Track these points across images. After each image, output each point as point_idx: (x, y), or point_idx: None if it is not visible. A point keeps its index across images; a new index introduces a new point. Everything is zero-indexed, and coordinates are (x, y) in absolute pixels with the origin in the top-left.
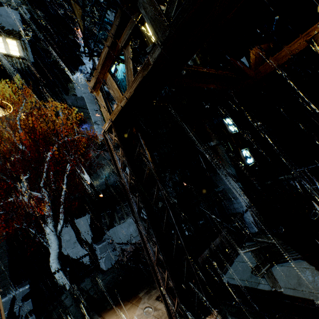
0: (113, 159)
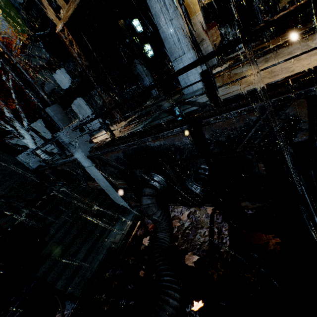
0: (70, 50)
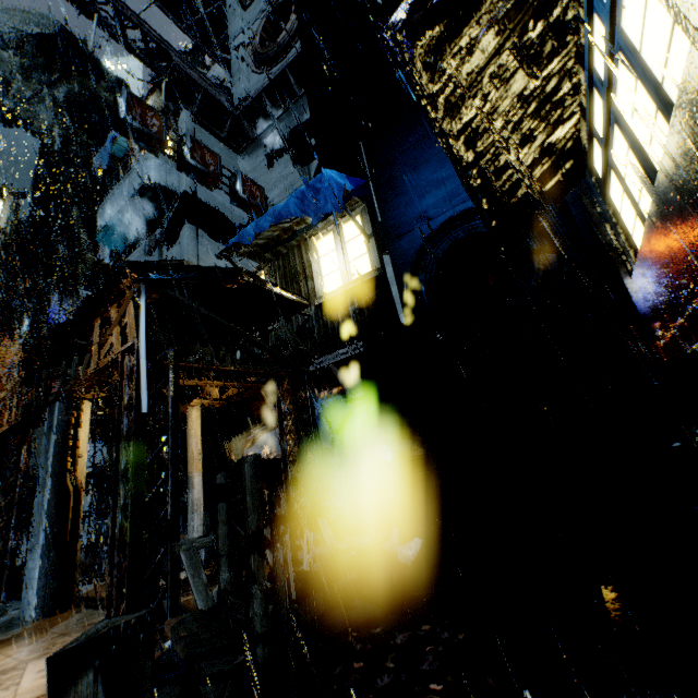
0: None
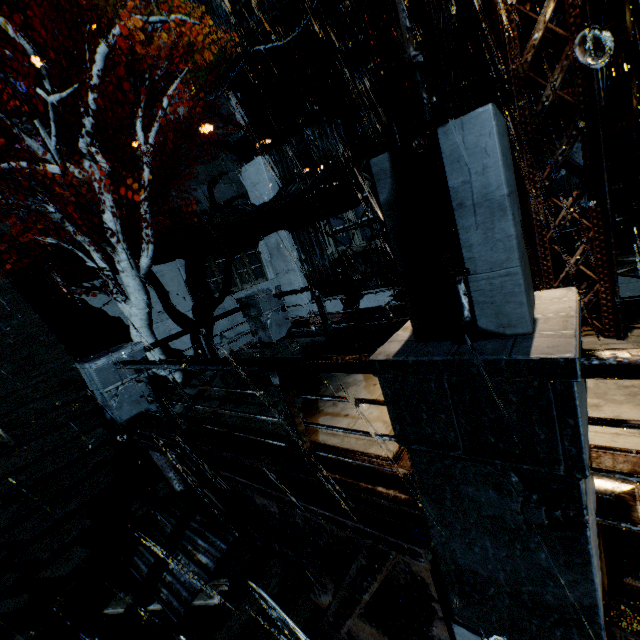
0: None
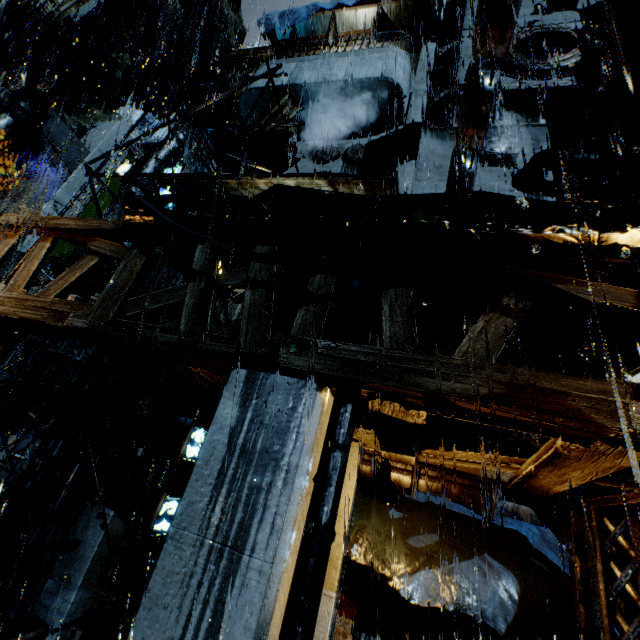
0: None
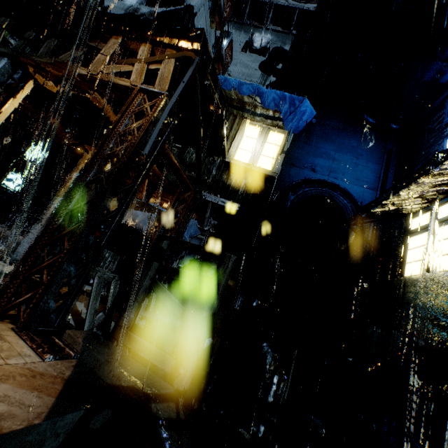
0: None
